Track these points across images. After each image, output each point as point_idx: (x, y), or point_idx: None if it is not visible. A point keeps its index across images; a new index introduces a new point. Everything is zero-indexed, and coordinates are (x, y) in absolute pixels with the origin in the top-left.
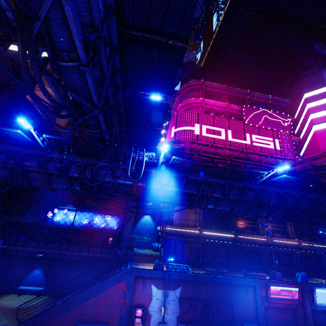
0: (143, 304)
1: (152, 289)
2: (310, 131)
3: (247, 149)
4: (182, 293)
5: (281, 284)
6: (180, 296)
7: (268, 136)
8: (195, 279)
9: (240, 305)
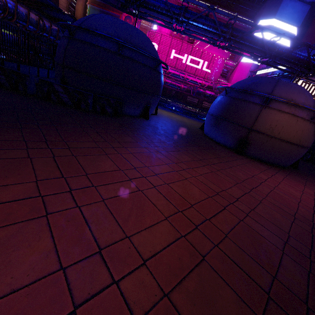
0: None
1: None
2: (241, 61)
3: (186, 69)
4: None
5: None
6: None
7: (207, 60)
8: None
9: None
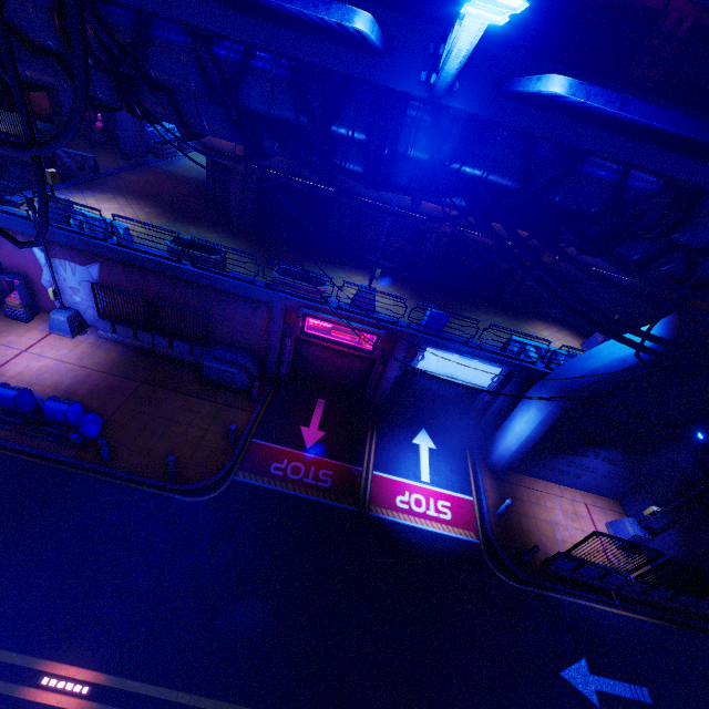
0: (28, 273)
1: (36, 252)
2: None
3: None
4: (104, 276)
5: (334, 319)
6: (100, 278)
7: None
8: (121, 259)
9: (237, 325)
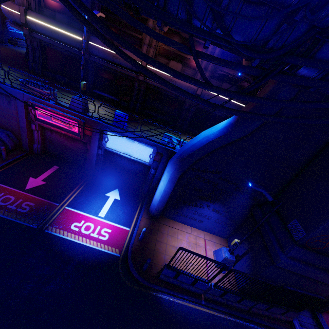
0: None
1: None
2: None
3: None
4: None
5: (50, 108)
6: None
7: None
8: None
9: (2, 113)
